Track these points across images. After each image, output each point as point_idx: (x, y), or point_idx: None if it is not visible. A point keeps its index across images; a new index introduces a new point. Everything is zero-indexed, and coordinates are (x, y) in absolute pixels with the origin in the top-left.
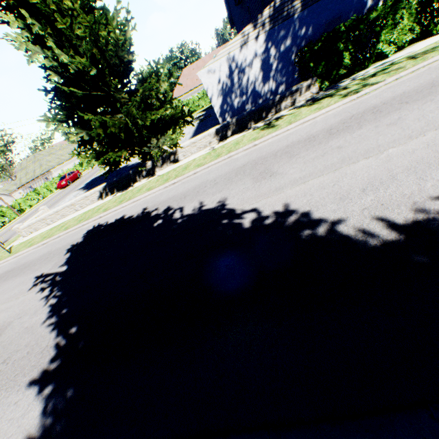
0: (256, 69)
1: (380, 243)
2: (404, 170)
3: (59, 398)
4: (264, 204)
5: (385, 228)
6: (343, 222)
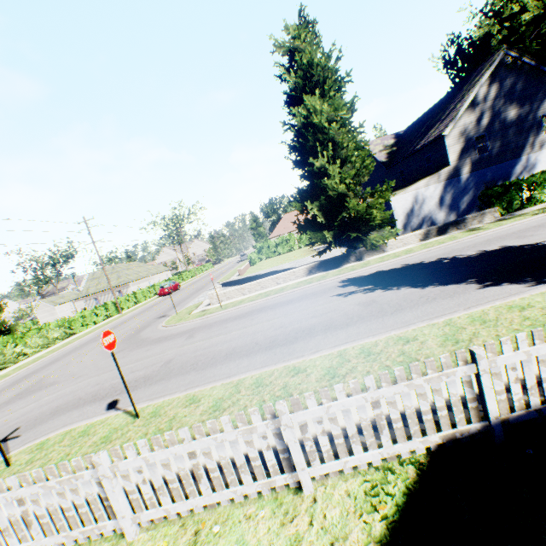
0: (433, 203)
1: None
2: None
3: (522, 281)
4: None
5: None
6: None
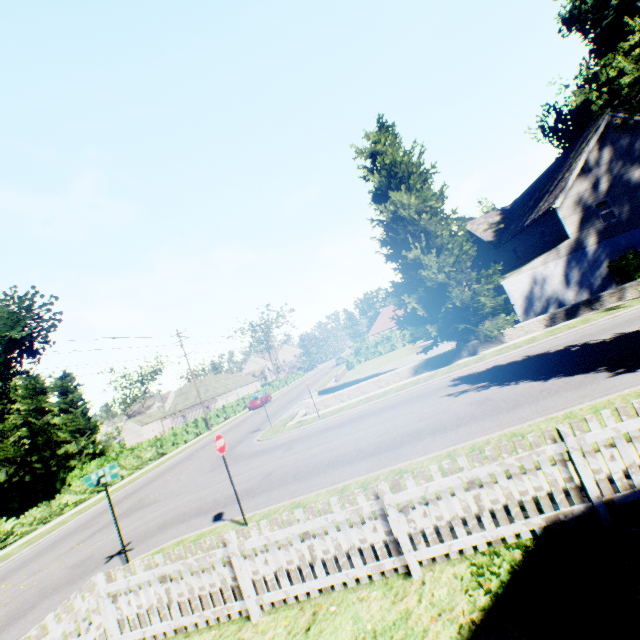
0: (557, 281)
1: None
2: None
3: None
4: None
5: None
6: None
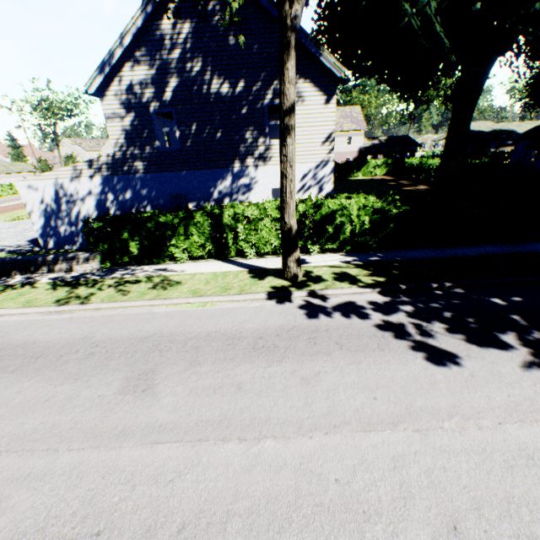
0: (91, 206)
1: None
2: None
3: None
4: None
5: None
6: None
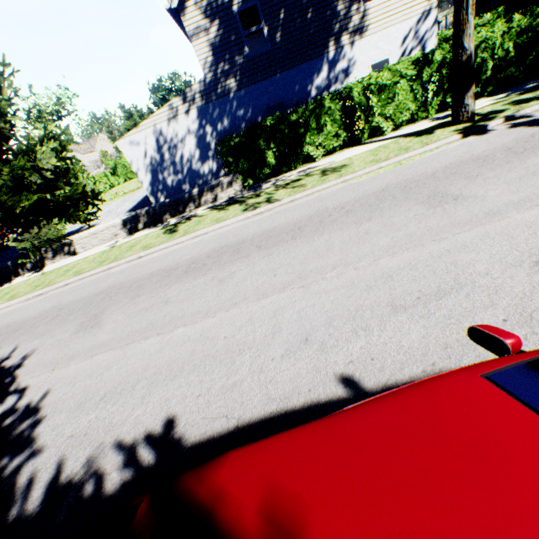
0: (192, 146)
1: (16, 515)
2: (152, 374)
3: None
4: (38, 383)
5: (47, 484)
6: (39, 455)
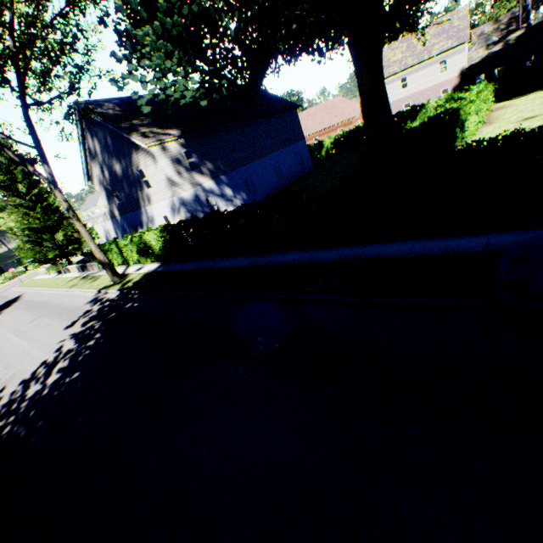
0: (115, 234)
1: None
2: None
3: None
4: None
5: None
6: None
